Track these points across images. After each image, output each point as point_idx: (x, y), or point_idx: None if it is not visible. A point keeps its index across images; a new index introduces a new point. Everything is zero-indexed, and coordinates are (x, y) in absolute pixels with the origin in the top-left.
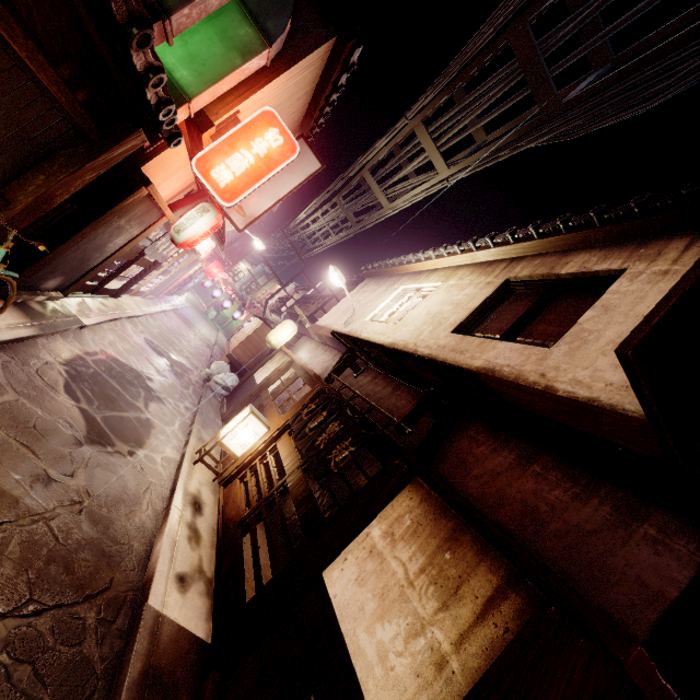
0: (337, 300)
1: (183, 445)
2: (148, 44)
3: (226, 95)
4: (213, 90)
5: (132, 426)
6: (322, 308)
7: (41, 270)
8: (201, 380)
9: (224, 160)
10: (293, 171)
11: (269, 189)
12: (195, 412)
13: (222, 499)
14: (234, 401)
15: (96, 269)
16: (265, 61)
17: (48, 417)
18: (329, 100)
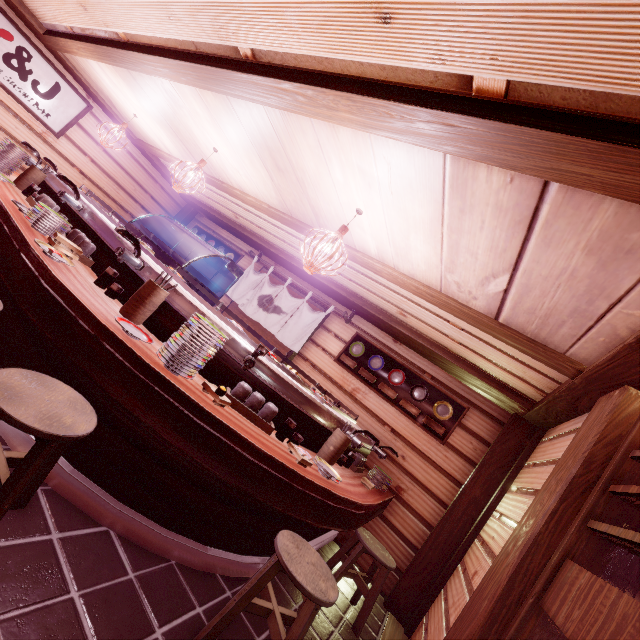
0: None
1: None
2: None
3: None
4: None
5: None
6: None
7: None
8: None
9: None
10: None
11: None
12: None
13: None
14: None
15: None
16: None
17: None
18: None
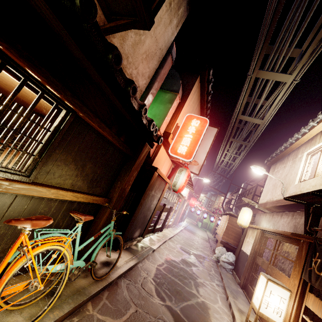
0: (260, 186)
1: (231, 319)
2: (135, 92)
3: (170, 121)
4: (165, 121)
5: (197, 311)
6: (255, 195)
7: (131, 228)
8: (214, 262)
9: (180, 143)
10: (207, 138)
11: (201, 151)
12: (223, 287)
13: None
14: (240, 271)
15: (150, 220)
16: (178, 101)
17: (153, 319)
18: (208, 100)
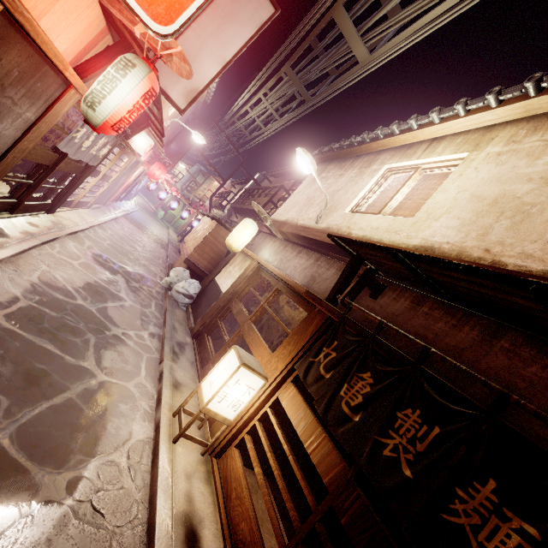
0: (285, 190)
1: (154, 402)
2: None
3: None
4: None
5: (76, 414)
6: (271, 201)
7: None
8: (162, 288)
9: None
10: (240, 19)
11: (212, 49)
12: (162, 339)
13: (220, 486)
14: (200, 312)
15: None
16: None
17: None
18: None
